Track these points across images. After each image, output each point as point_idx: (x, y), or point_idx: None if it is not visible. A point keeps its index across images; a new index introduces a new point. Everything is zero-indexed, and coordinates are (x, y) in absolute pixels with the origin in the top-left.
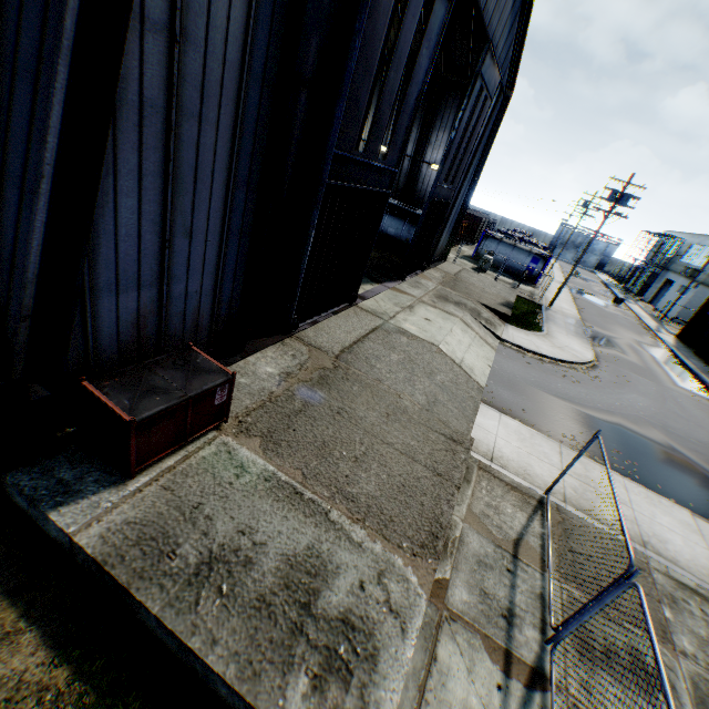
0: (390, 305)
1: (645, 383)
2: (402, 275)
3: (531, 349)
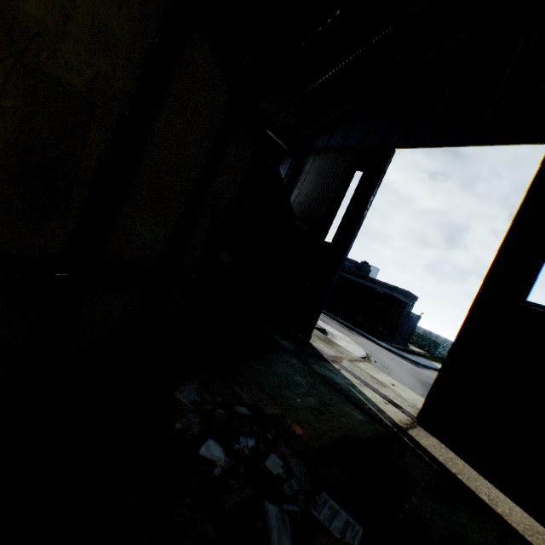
0: (386, 390)
1: (360, 341)
2: (310, 334)
3: (363, 355)
